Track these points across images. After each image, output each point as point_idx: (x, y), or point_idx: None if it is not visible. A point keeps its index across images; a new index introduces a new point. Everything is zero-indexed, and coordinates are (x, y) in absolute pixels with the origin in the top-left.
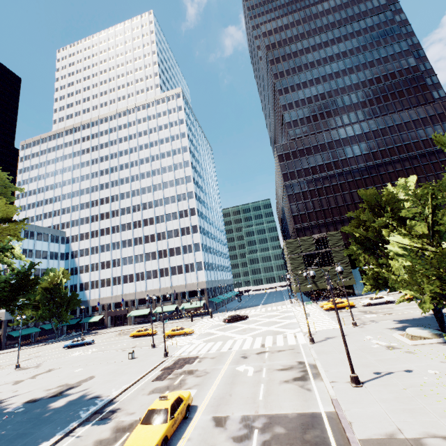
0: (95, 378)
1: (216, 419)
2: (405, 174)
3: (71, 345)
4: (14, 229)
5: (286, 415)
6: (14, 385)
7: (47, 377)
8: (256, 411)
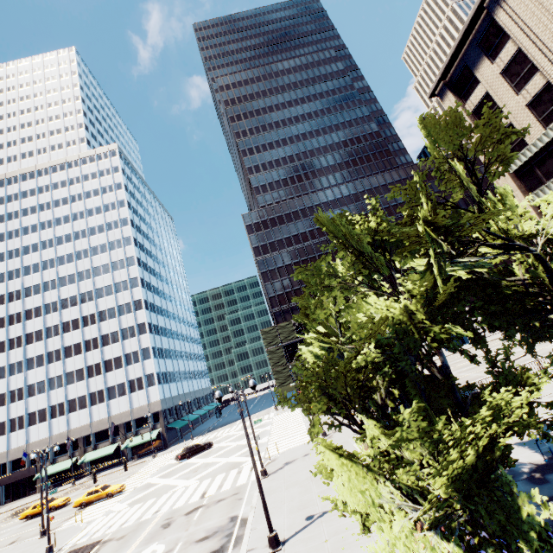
0: None
1: None
2: None
3: None
4: None
5: None
6: None
7: None
8: None
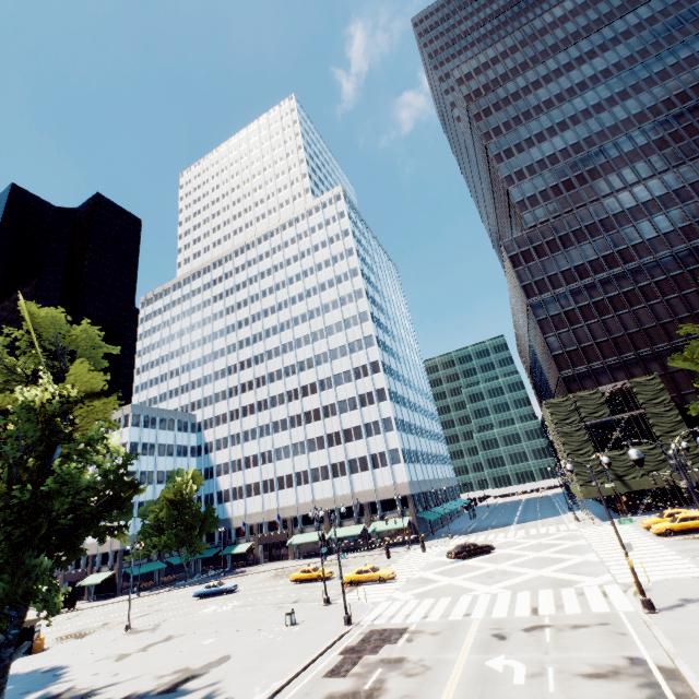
0: (230, 659)
1: None
2: None
3: (204, 594)
4: (107, 409)
5: None
6: (117, 661)
7: (163, 651)
8: None
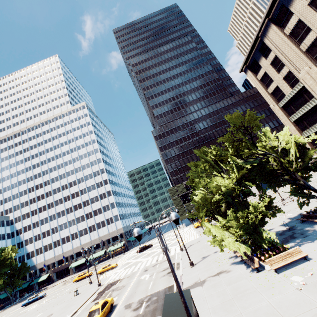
0: (53, 314)
1: (126, 305)
2: None
3: (28, 303)
4: None
5: (159, 291)
6: None
7: None
8: (146, 294)
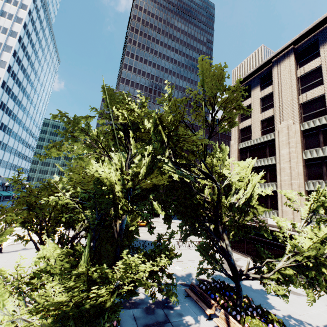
0: None
1: None
2: None
3: None
4: None
5: None
6: None
7: None
8: None
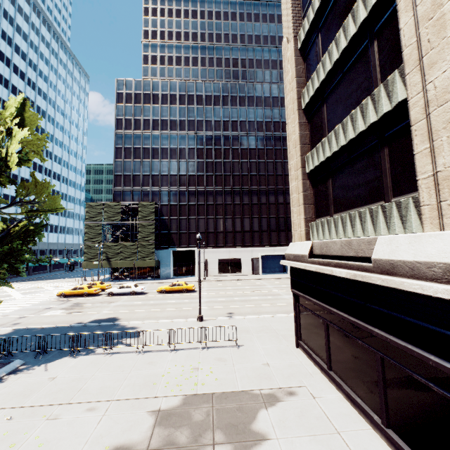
0: None
1: None
2: (248, 154)
3: None
4: None
5: None
6: None
7: None
8: None
